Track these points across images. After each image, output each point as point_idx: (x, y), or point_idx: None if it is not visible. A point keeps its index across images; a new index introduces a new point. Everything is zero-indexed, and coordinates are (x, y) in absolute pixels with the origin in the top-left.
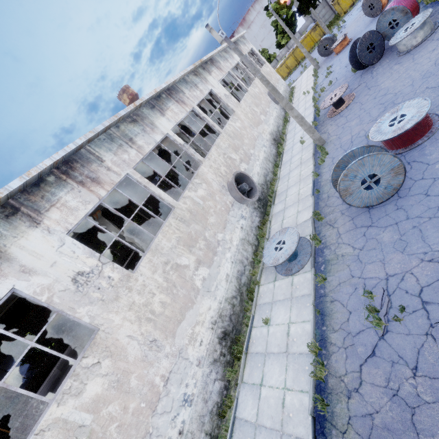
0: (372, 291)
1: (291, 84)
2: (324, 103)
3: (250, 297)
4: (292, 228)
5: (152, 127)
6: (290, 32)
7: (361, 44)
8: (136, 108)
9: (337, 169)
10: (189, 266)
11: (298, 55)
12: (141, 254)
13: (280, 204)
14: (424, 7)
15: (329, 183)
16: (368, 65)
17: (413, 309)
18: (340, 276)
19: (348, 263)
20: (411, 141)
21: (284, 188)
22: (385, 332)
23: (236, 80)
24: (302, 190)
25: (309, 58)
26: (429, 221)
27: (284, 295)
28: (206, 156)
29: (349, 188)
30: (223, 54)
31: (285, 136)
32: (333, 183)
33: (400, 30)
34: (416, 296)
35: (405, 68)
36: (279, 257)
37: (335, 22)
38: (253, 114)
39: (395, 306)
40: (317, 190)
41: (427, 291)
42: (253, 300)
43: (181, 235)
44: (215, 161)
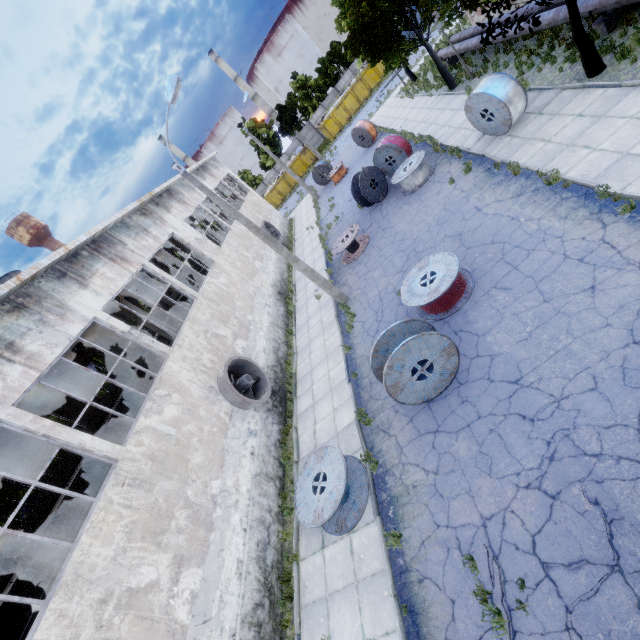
0: (471, 551)
1: (289, 214)
2: (336, 246)
3: (286, 594)
4: (332, 447)
5: (61, 313)
6: (276, 157)
7: (363, 181)
8: (22, 284)
9: (377, 354)
10: (159, 581)
11: (290, 180)
12: (48, 573)
13: (306, 396)
14: (415, 146)
15: (367, 361)
16: (375, 202)
17: (535, 581)
18: (420, 527)
19: (424, 499)
20: (450, 304)
21: (307, 369)
22: (513, 635)
23: (211, 216)
24: (333, 372)
25: (305, 187)
26: (506, 421)
27: (343, 577)
28: (174, 342)
29: (399, 383)
30: (188, 182)
31: (293, 287)
32: (375, 373)
33: (400, 169)
34: (531, 554)
35: (415, 210)
36: (323, 508)
37: (325, 146)
38: (243, 262)
39: (510, 577)
40: (353, 373)
41: (542, 543)
42: (293, 596)
43: (136, 517)
44: (192, 347)
